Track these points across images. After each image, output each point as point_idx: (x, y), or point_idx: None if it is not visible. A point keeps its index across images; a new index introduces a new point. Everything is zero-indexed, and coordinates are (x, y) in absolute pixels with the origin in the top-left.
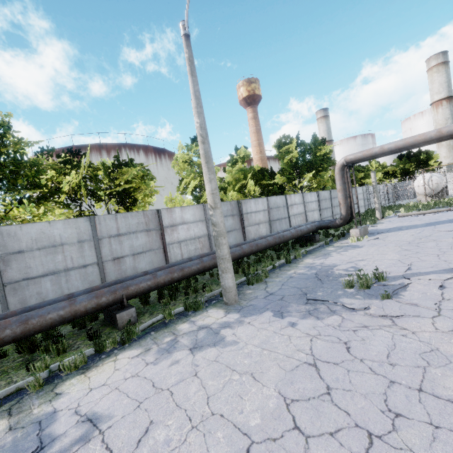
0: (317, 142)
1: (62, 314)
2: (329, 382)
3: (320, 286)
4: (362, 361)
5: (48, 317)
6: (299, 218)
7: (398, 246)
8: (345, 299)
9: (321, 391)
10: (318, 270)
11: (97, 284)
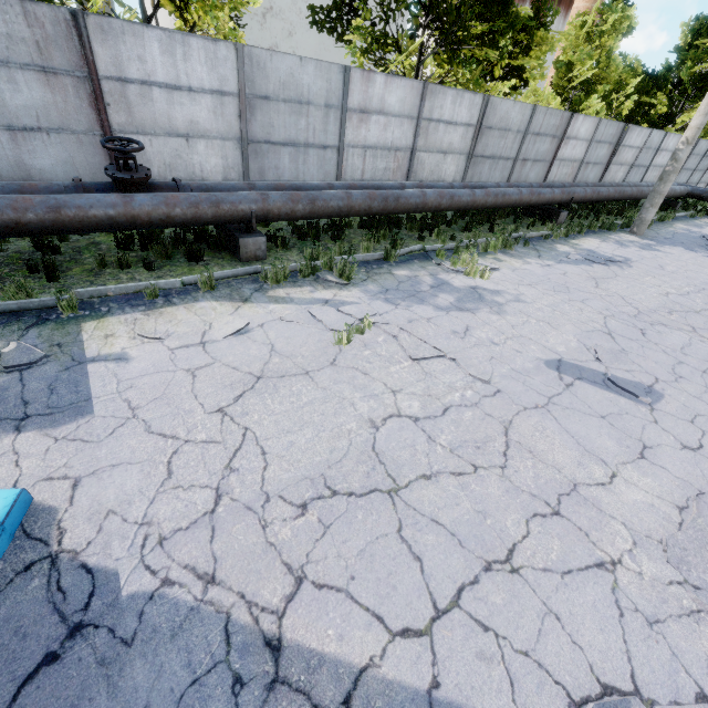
0: None
1: (550, 198)
2: None
3: None
4: None
5: (546, 197)
6: (655, 172)
7: None
8: None
9: None
10: (705, 235)
11: (504, 180)
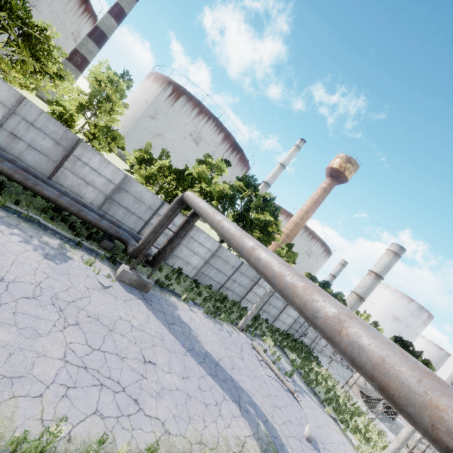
0: (270, 207)
1: None
2: None
3: None
4: None
5: None
6: (163, 237)
7: (37, 284)
8: None
9: None
10: None
11: None
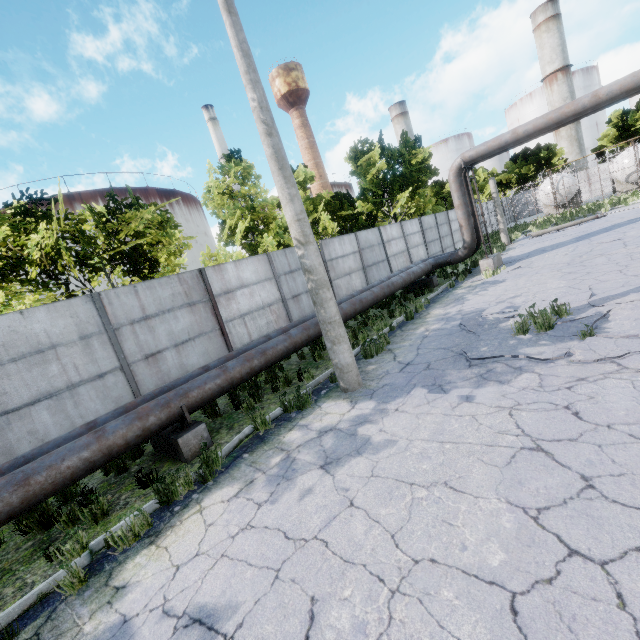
0: (409, 144)
1: (87, 457)
2: (580, 469)
3: (478, 339)
4: (610, 428)
5: (64, 466)
6: (400, 259)
7: (556, 271)
8: (527, 349)
9: (577, 486)
10: (462, 320)
11: (127, 400)
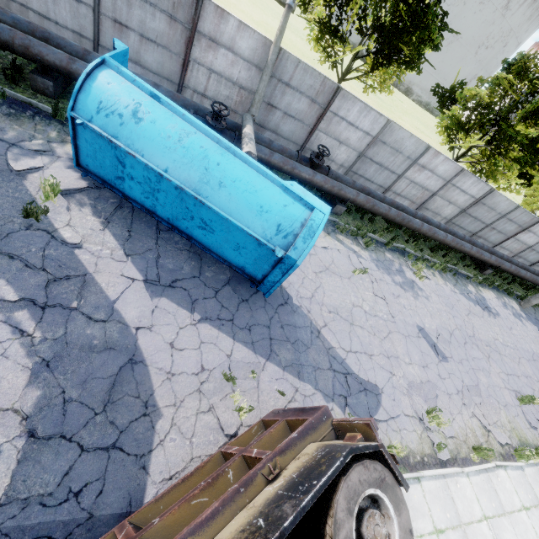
0: None
1: (486, 259)
2: None
3: None
4: None
5: (484, 258)
6: None
7: None
8: None
9: None
10: None
11: (474, 232)
